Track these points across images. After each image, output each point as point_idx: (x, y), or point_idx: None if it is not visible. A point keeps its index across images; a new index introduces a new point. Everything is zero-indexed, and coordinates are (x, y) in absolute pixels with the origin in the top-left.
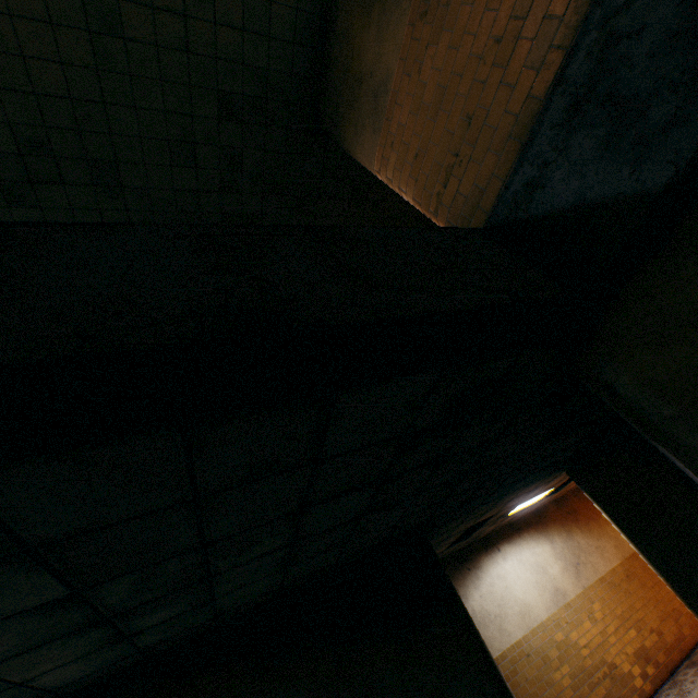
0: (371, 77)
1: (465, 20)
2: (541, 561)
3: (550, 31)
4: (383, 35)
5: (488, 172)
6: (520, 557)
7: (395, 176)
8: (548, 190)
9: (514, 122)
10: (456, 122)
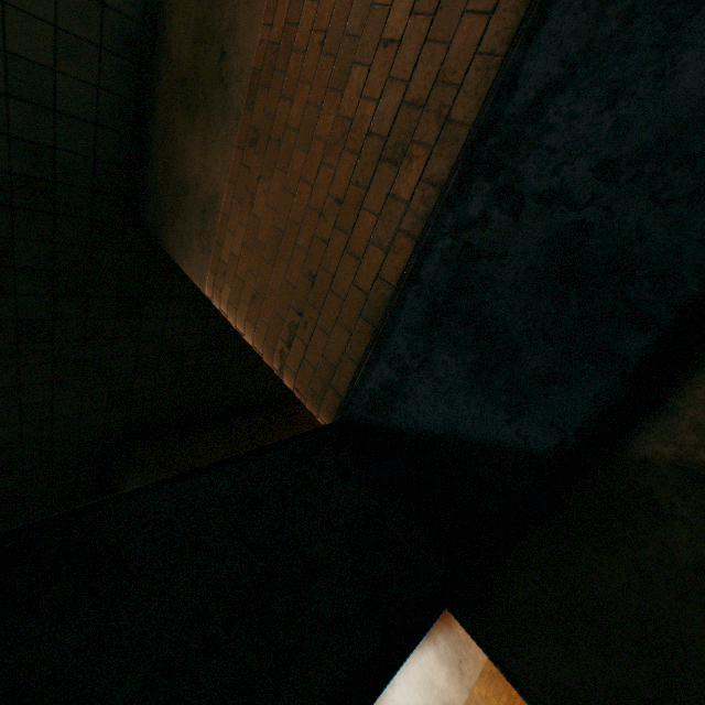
0: (197, 188)
1: (300, 164)
2: (428, 672)
3: (396, 211)
4: (209, 147)
5: (338, 347)
6: (408, 676)
7: (230, 311)
8: (411, 402)
9: (364, 299)
10: (298, 275)
